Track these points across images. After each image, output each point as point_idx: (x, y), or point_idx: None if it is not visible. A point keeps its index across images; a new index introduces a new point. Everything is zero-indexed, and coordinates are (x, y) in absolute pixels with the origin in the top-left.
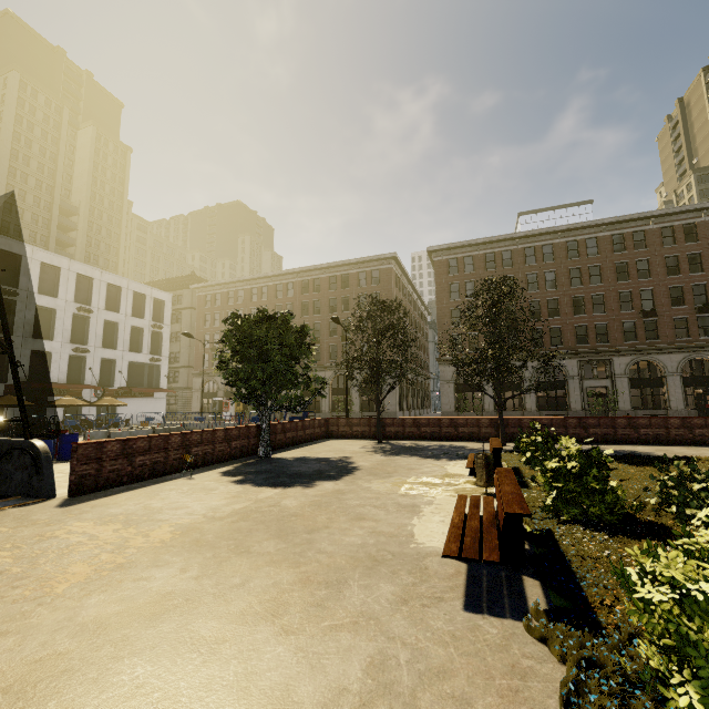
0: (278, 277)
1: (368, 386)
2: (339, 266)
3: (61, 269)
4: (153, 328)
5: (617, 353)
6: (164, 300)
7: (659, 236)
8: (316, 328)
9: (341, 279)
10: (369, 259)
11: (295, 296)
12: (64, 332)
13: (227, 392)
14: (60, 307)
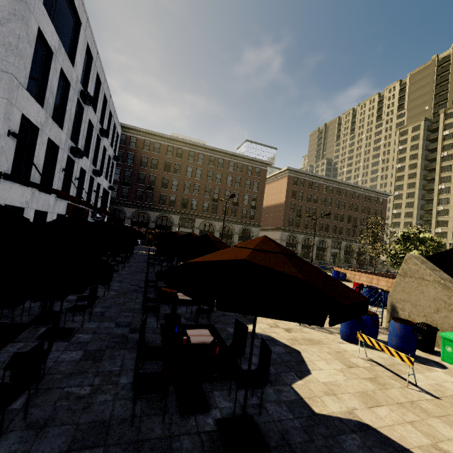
0: (193, 146)
1: (243, 235)
2: (238, 156)
3: (100, 84)
4: (113, 158)
5: (343, 240)
6: (118, 134)
7: (362, 197)
8: (215, 191)
9: (237, 165)
10: (258, 160)
11: (204, 164)
12: (92, 152)
13: (134, 221)
14: (94, 124)
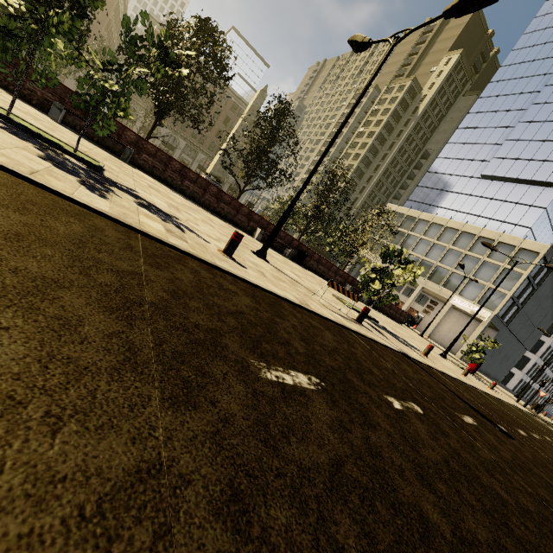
0: None
1: None
2: None
3: None
4: None
5: (202, 152)
6: None
7: None
8: None
9: None
10: None
11: None
12: None
13: None
14: None
